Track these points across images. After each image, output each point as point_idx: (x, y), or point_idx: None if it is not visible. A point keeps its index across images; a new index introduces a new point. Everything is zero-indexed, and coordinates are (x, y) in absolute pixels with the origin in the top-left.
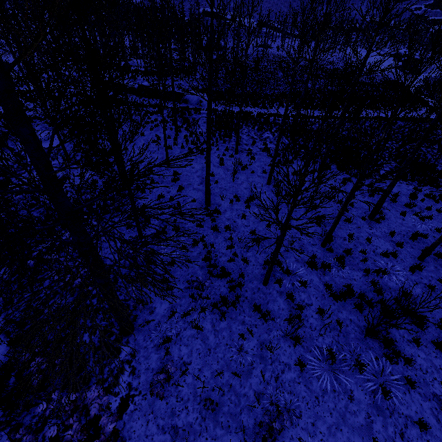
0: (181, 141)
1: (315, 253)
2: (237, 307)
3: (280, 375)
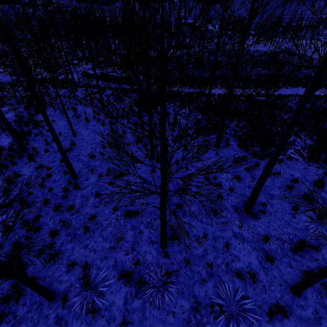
0: (103, 115)
1: (146, 256)
2: None
3: None
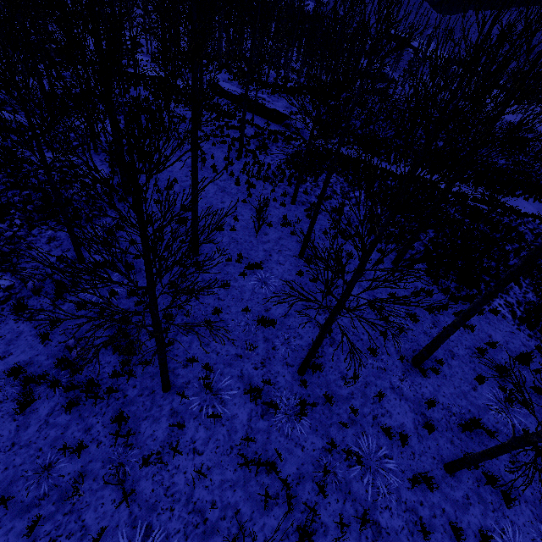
0: (237, 168)
1: (278, 378)
2: (102, 404)
3: (61, 539)
